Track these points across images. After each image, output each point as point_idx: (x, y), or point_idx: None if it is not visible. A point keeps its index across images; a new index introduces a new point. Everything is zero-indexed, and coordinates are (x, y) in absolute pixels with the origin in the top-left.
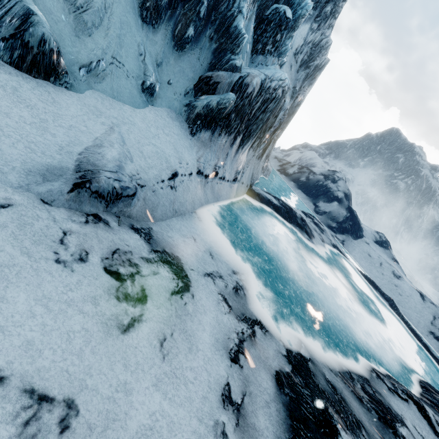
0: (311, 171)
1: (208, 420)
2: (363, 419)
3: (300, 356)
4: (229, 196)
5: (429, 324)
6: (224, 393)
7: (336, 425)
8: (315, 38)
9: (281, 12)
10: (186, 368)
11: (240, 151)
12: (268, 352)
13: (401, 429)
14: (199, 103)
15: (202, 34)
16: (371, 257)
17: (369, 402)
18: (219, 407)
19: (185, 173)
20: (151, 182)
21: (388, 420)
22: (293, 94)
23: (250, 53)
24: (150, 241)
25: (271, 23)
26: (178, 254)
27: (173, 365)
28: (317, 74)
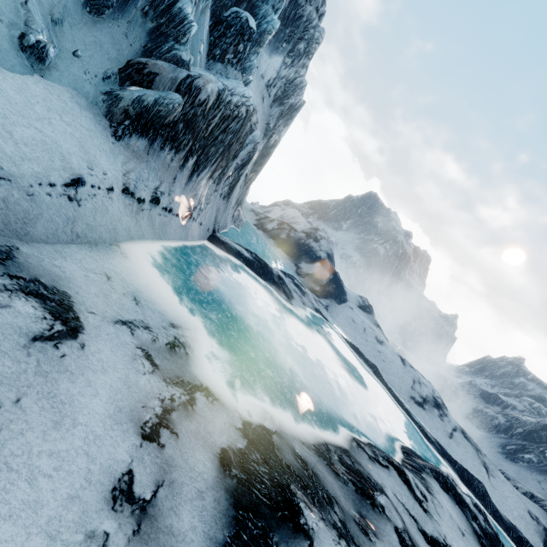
0: (292, 228)
1: (71, 535)
2: (338, 494)
3: (262, 429)
4: (180, 237)
5: (410, 389)
6: (119, 486)
7: (299, 503)
8: (289, 74)
9: (243, 18)
10: (41, 453)
11: (195, 180)
12: (214, 425)
13: (380, 497)
14: (127, 94)
15: (130, 3)
16: (355, 323)
17: (346, 474)
18: (102, 509)
19: (100, 185)
20: (25, 180)
21: (366, 491)
22: (267, 131)
23: (205, 57)
24: (6, 262)
25: (231, 28)
26: (68, 290)
27: (8, 450)
28: (293, 115)
